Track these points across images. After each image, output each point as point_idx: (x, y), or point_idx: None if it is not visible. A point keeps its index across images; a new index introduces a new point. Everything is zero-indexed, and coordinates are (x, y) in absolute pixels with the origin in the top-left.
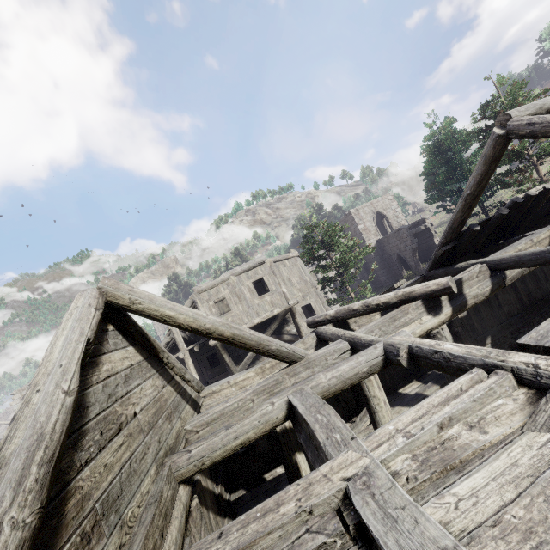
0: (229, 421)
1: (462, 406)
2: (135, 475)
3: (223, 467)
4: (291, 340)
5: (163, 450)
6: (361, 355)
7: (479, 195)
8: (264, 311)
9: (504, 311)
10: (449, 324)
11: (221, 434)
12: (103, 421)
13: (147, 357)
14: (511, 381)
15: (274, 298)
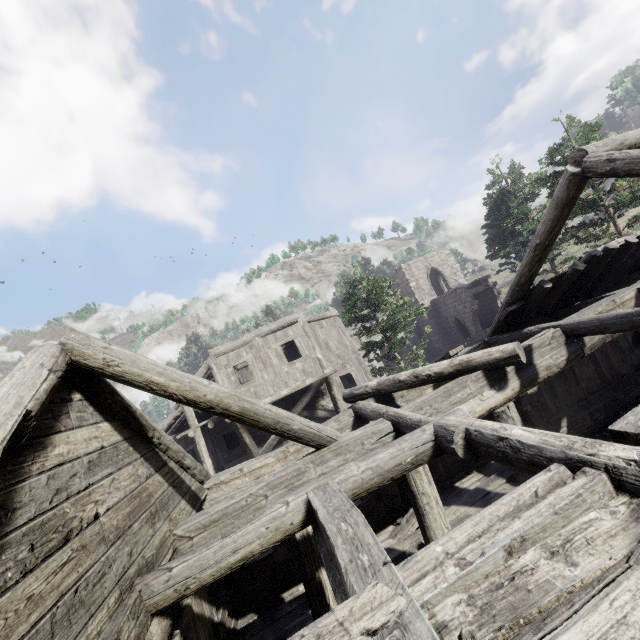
0: (234, 524)
1: (539, 521)
2: (81, 609)
3: (229, 583)
4: (327, 417)
5: (135, 567)
6: (405, 439)
7: (551, 245)
8: (294, 381)
9: (582, 387)
10: (516, 401)
11: (214, 545)
12: (39, 529)
13: (129, 436)
14: (606, 484)
15: (307, 365)
